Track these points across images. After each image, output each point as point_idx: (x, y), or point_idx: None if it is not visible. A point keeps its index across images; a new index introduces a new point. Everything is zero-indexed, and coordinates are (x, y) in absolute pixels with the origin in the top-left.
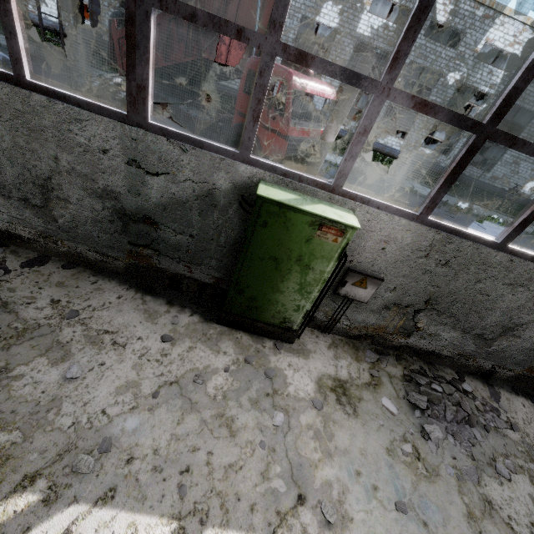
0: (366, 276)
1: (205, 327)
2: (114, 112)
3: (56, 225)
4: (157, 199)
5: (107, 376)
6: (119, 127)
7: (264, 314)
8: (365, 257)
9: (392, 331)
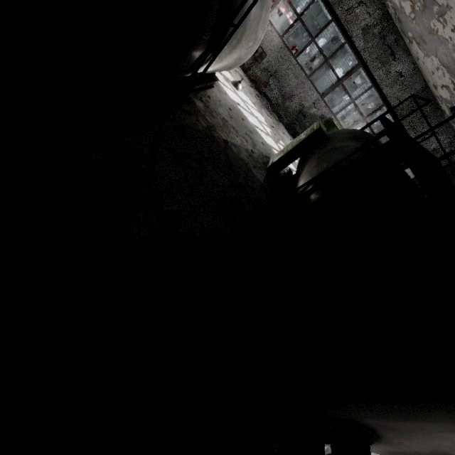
0: (263, 51)
1: None
2: None
3: None
4: None
5: None
6: None
7: None
8: (265, 44)
9: (262, 83)
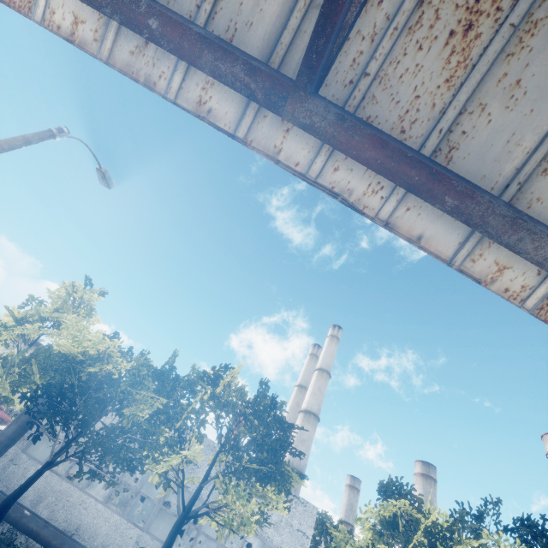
0: None
1: None
2: None
3: None
4: None
5: None
6: None
7: None
8: None
9: None
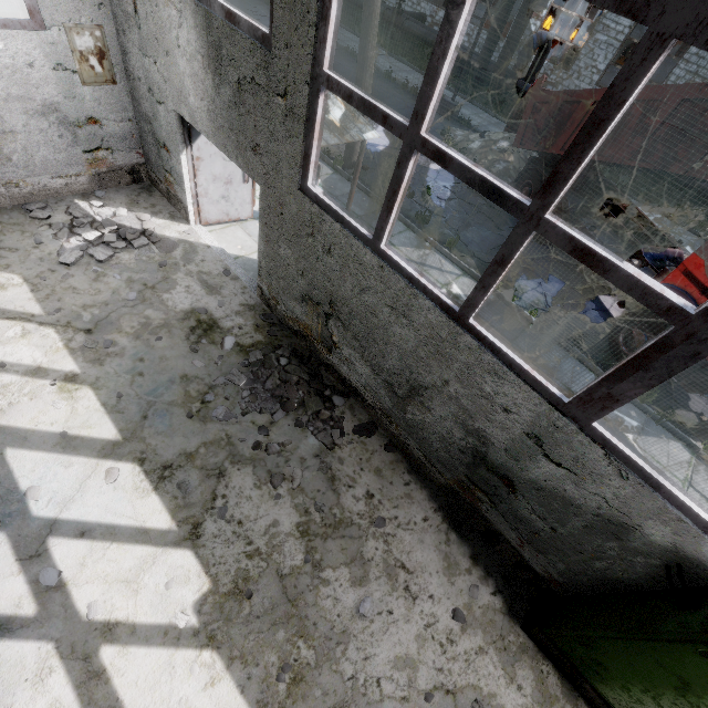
0: None
1: (506, 625)
2: (550, 392)
3: (402, 414)
4: (536, 477)
5: (391, 633)
6: (546, 407)
7: (602, 685)
8: None
9: None
